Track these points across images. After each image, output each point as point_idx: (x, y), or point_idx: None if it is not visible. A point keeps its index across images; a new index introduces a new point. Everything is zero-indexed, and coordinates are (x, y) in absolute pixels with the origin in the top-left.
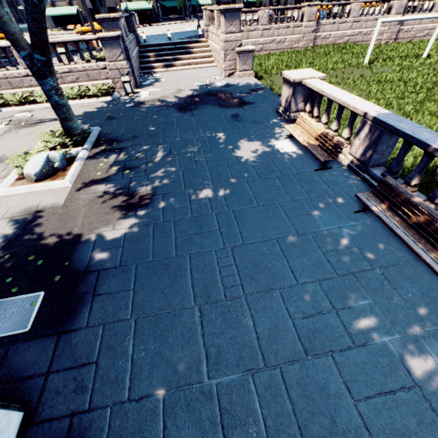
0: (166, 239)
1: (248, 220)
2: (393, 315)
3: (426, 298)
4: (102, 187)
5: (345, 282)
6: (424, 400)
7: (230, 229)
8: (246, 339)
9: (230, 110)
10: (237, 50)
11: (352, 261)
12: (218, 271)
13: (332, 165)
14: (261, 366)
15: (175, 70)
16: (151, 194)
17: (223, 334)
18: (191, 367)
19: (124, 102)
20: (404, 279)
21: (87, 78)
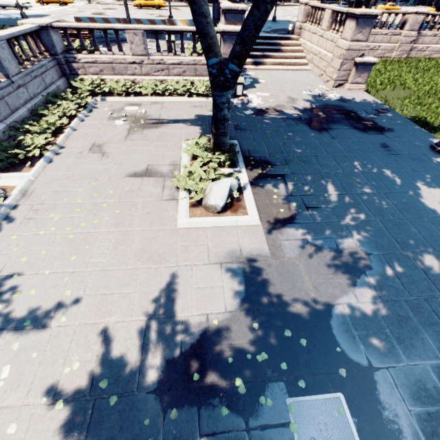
0: (436, 328)
1: None
2: None
3: None
4: (300, 233)
5: None
6: None
7: None
8: None
9: (372, 136)
10: (358, 60)
11: None
12: None
13: None
14: None
15: (267, 70)
16: (367, 252)
17: None
18: None
19: (240, 108)
20: None
21: (194, 72)
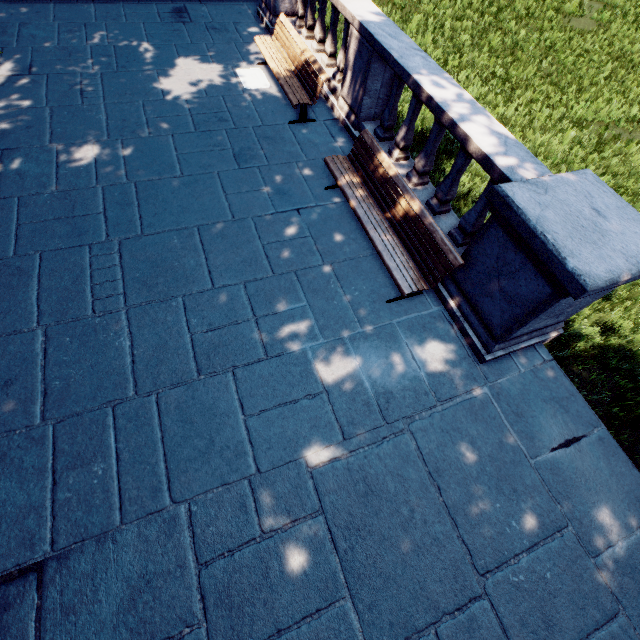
0: None
1: (159, 198)
2: (327, 319)
3: (375, 295)
4: None
5: (281, 282)
6: (327, 404)
7: (124, 212)
8: (115, 364)
9: None
10: None
11: (299, 256)
12: (89, 276)
13: (318, 117)
14: (130, 395)
15: None
16: None
17: (79, 362)
18: (17, 410)
19: None
20: (358, 275)
21: None
